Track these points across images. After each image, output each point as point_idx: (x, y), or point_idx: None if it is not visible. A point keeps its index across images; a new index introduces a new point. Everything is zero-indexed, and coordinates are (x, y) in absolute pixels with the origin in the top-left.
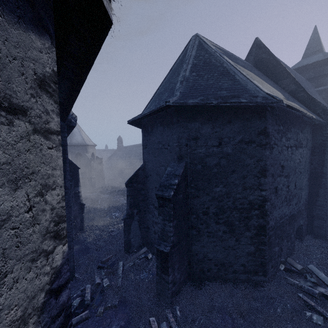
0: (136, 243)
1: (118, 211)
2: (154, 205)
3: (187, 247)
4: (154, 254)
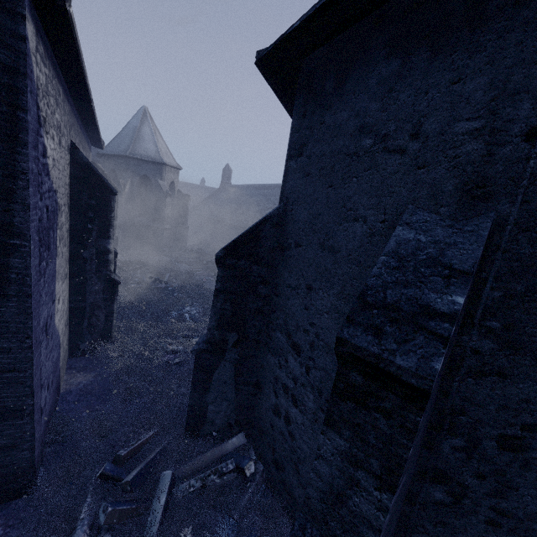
0: (219, 416)
1: (199, 304)
2: (289, 338)
3: (395, 532)
4: (262, 461)
